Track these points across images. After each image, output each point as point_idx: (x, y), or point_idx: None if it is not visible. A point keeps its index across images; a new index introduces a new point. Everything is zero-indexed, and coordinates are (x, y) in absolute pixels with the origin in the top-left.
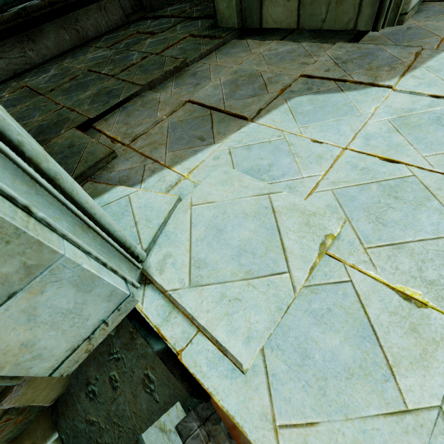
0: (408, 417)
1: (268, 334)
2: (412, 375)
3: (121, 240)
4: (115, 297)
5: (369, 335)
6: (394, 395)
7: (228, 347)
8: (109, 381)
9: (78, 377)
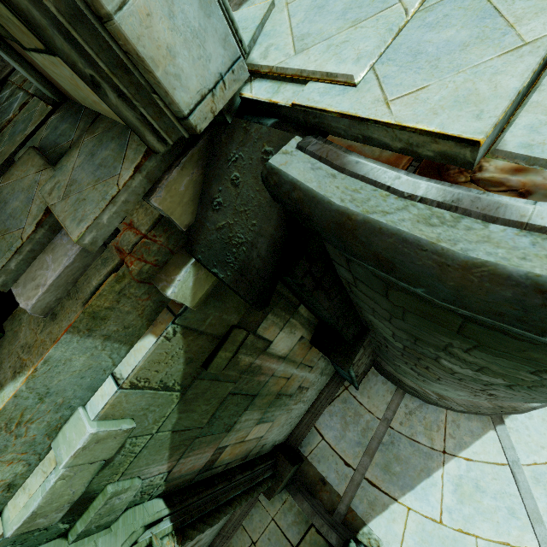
0: (525, 47)
1: (378, 52)
2: (535, 21)
3: (224, 3)
4: (229, 47)
5: (490, 14)
6: (512, 41)
7: (338, 72)
8: (231, 184)
9: (203, 203)
